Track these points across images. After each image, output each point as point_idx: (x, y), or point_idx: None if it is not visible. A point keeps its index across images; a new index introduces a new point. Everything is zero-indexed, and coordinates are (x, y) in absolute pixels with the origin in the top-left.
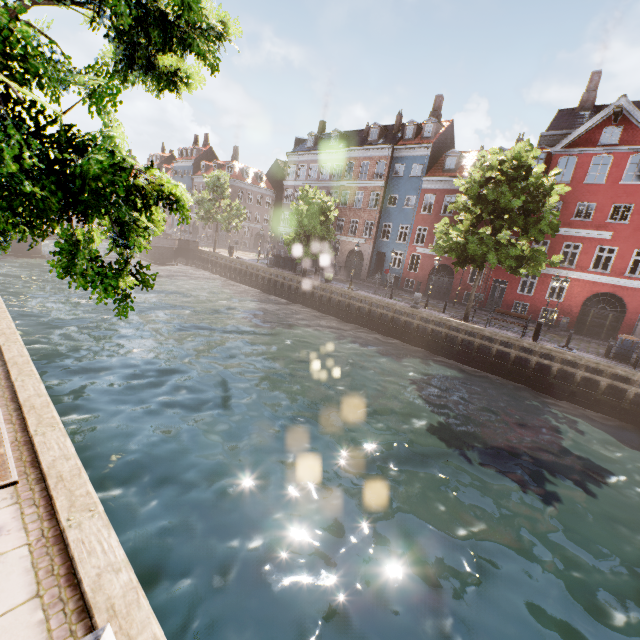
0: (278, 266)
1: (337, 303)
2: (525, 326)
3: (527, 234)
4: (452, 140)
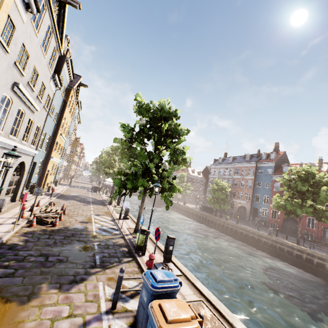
0: (204, 210)
1: (230, 229)
2: None
3: (315, 202)
4: (286, 159)
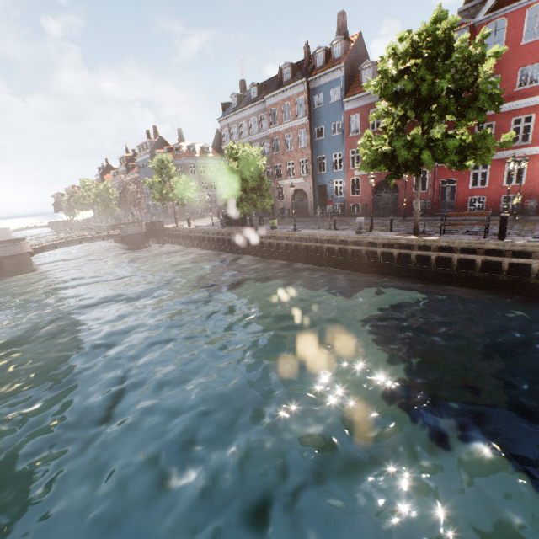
0: (230, 225)
1: (285, 247)
2: (486, 224)
3: (464, 118)
4: (365, 53)
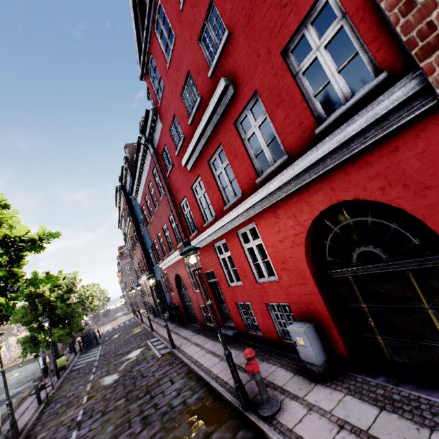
0: (82, 345)
1: None
2: None
3: None
4: None
